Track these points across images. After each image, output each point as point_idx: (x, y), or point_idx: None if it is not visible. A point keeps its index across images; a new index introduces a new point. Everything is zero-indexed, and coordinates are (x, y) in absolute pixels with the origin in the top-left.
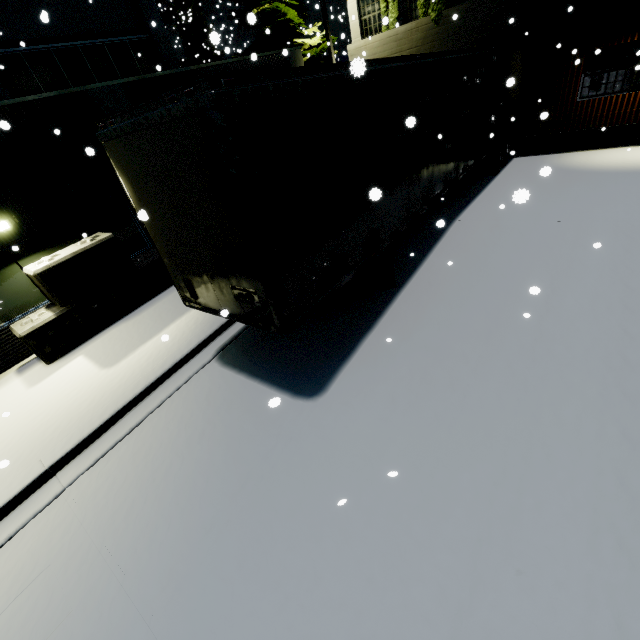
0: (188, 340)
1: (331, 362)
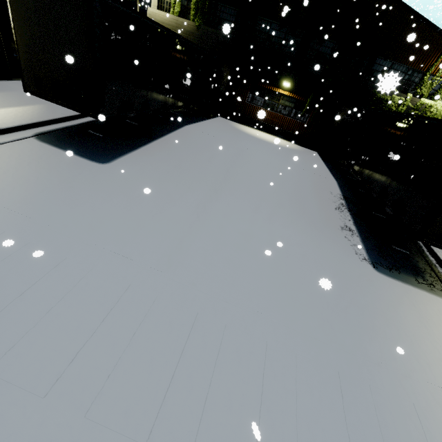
0: (11, 121)
1: (114, 154)
